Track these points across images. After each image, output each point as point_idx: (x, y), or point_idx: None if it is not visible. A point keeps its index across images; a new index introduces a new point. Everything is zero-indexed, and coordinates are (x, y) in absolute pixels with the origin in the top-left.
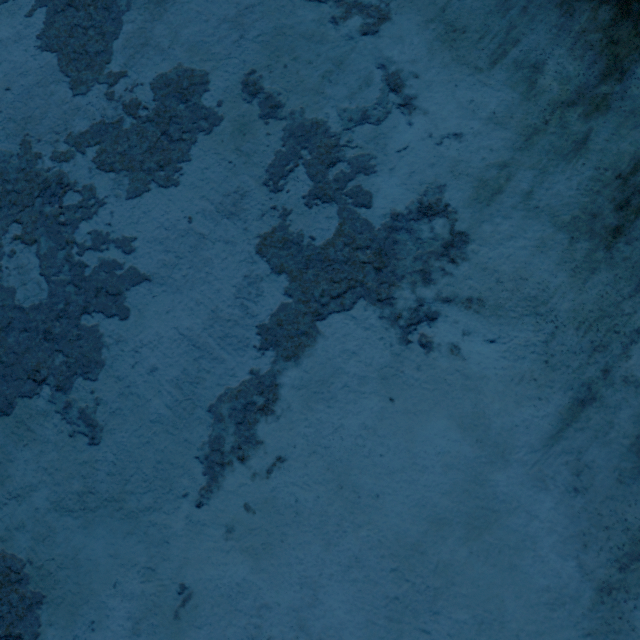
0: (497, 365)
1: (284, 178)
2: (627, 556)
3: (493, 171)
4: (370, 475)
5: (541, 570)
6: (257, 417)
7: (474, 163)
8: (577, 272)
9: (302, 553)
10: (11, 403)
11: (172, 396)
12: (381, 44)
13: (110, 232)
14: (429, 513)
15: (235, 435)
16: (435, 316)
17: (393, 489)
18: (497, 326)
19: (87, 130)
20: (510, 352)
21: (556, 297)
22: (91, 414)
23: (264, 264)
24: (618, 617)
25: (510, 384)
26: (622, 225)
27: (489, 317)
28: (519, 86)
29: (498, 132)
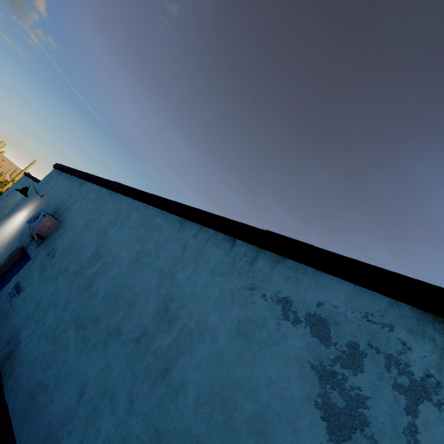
0: None
1: (390, 368)
2: None
3: (437, 365)
4: None
5: None
6: (415, 434)
7: (432, 363)
8: None
9: None
10: (350, 435)
11: (391, 430)
12: (395, 334)
13: (353, 385)
14: None
15: (412, 439)
16: (443, 403)
17: None
18: None
19: (334, 358)
20: None
21: None
22: (373, 437)
23: (396, 392)
24: None
25: None
26: None
27: None
28: (432, 343)
29: (433, 355)
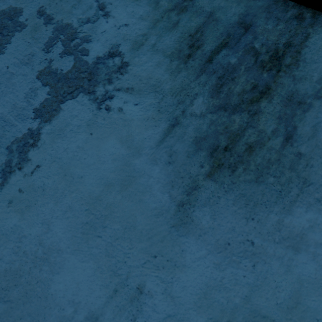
0: (138, 114)
1: (52, 47)
2: (190, 188)
3: (140, 37)
4: (79, 168)
5: (153, 200)
6: (29, 149)
7: (132, 35)
8: (173, 73)
9: (44, 208)
10: None
11: None
12: None
13: None
14: (105, 181)
15: (18, 158)
16: (113, 97)
17: (89, 173)
18: (139, 98)
19: None
20: (144, 108)
21: (164, 84)
22: None
23: (39, 82)
24: (186, 216)
25: (143, 121)
26: (191, 53)
27: (135, 95)
28: (152, 5)
29: (143, 22)
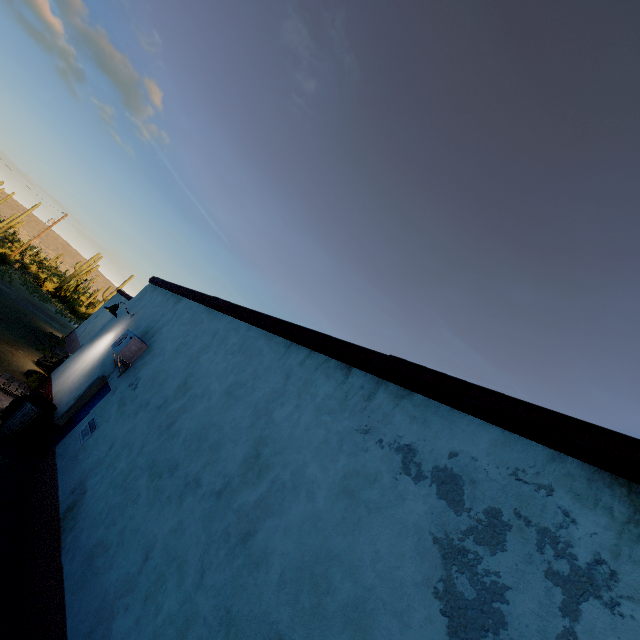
0: None
1: (543, 548)
2: None
3: (613, 547)
4: None
5: None
6: None
7: (606, 543)
8: None
9: None
10: (479, 639)
11: (538, 636)
12: (555, 499)
13: (489, 569)
14: None
15: None
16: (619, 603)
17: None
18: None
19: (466, 529)
20: None
21: None
22: None
23: (550, 582)
24: None
25: None
26: None
27: (638, 603)
28: (608, 515)
29: (608, 532)
